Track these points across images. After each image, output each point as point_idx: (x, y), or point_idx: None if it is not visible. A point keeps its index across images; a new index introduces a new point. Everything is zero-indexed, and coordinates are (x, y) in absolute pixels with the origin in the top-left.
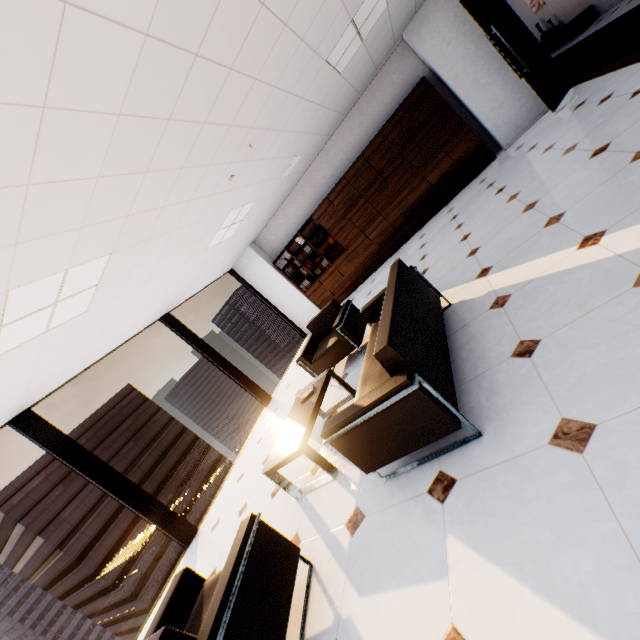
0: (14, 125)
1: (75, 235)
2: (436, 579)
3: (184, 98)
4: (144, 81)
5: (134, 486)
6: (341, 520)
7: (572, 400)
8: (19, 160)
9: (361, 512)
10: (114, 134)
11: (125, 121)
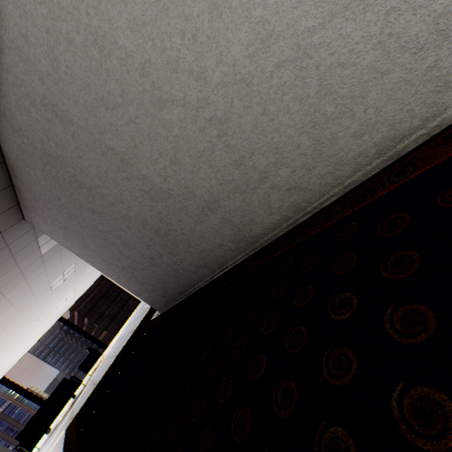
0: None
1: None
2: None
3: None
4: None
5: (39, 397)
6: None
7: None
8: None
9: None
10: None
11: None
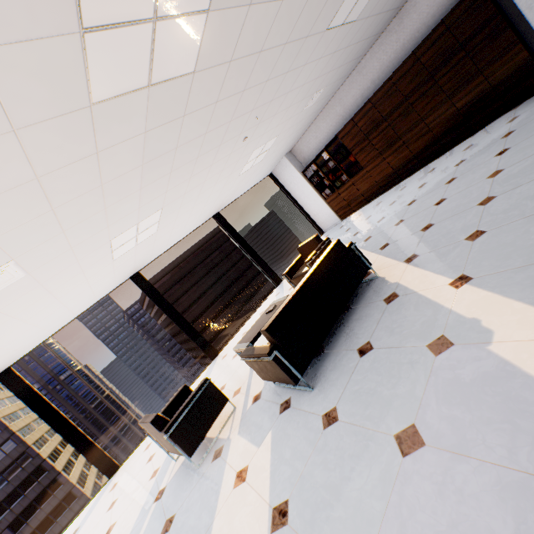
0: (91, 196)
1: (137, 211)
2: (256, 445)
3: (184, 134)
4: (152, 146)
5: (187, 323)
6: (254, 393)
7: (345, 400)
8: (98, 204)
9: (260, 395)
10: (143, 172)
11: (147, 164)
